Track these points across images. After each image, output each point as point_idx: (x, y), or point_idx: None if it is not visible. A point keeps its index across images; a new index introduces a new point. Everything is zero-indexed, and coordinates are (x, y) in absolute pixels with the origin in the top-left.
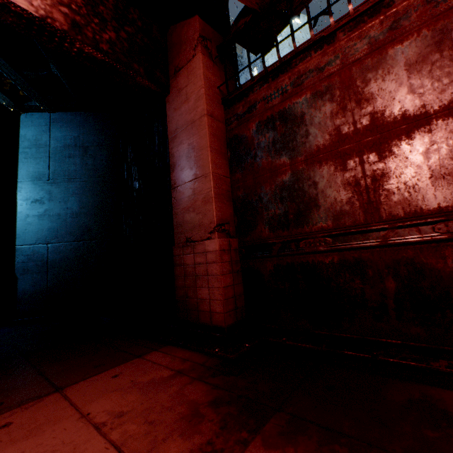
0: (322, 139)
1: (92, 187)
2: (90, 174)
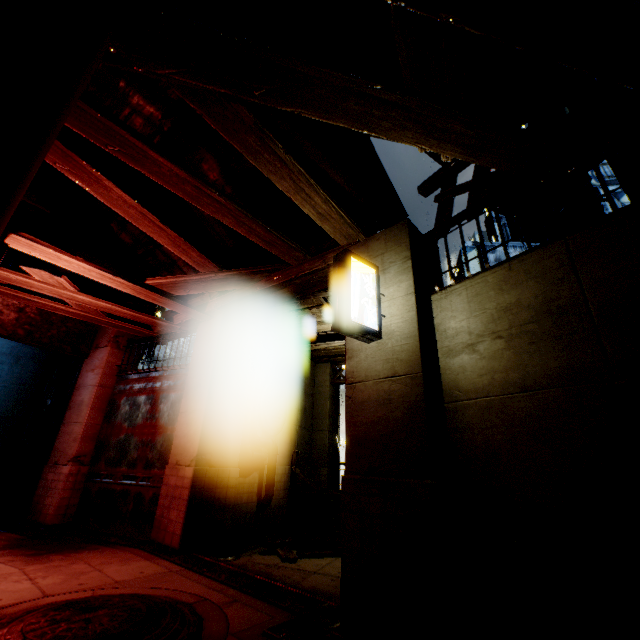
0: (141, 422)
1: (10, 392)
2: (14, 381)
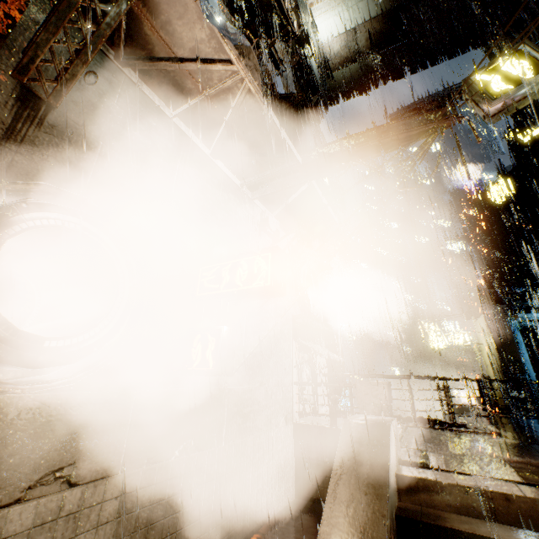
0: None
1: None
2: None
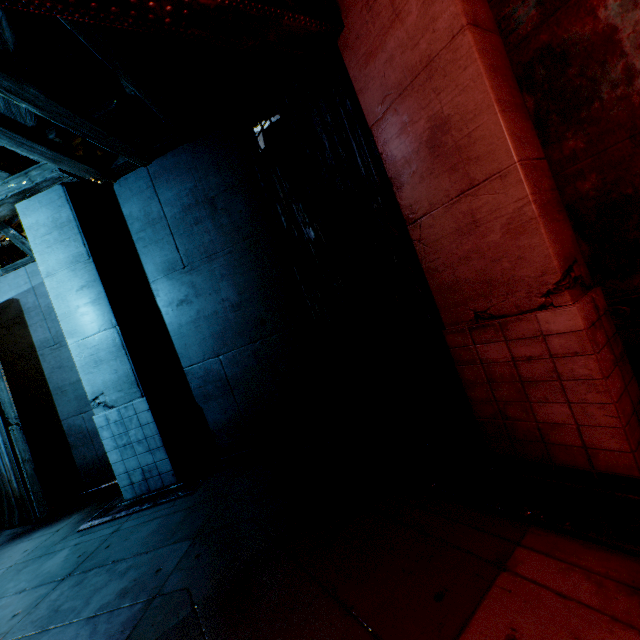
0: None
1: (242, 258)
2: (233, 239)
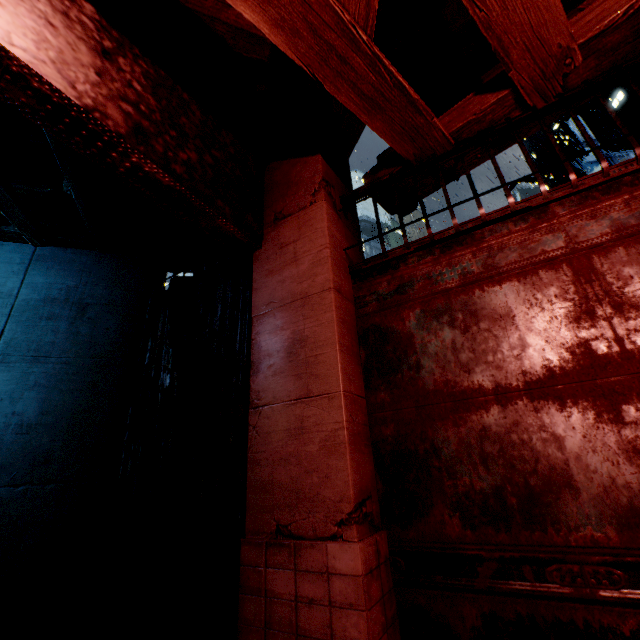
0: (556, 358)
1: (77, 374)
2: (81, 351)
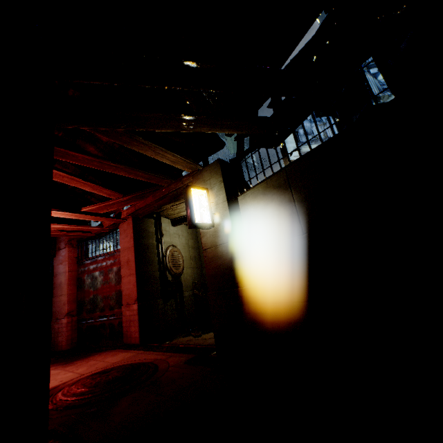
0: (100, 286)
1: None
2: None
